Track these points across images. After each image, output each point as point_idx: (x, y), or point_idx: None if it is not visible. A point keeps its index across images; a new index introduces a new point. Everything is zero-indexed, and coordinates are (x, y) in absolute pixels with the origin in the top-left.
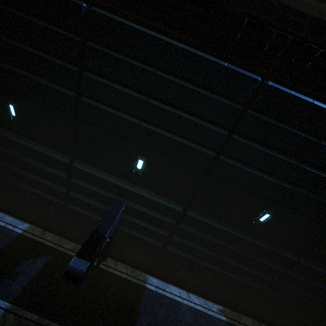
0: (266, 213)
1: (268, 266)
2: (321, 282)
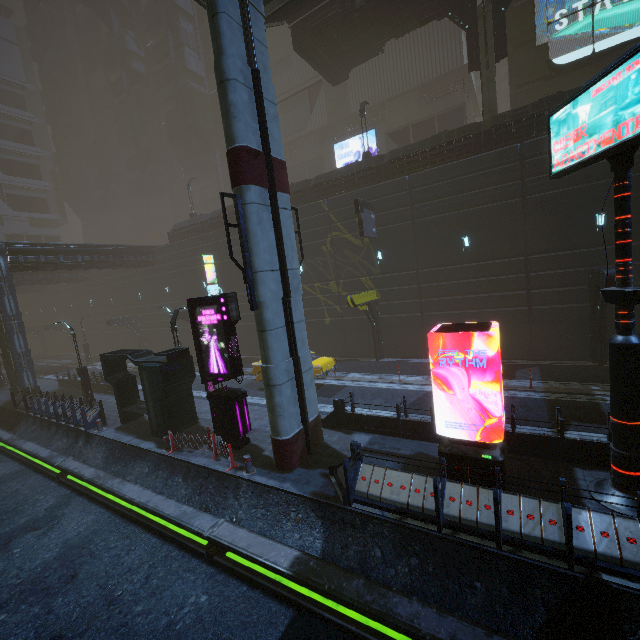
0: None
1: None
2: None
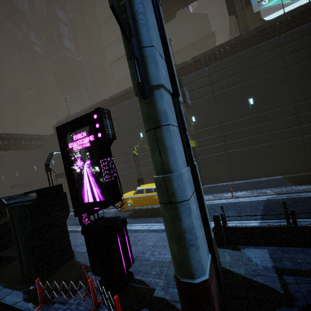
0: None
1: None
2: None
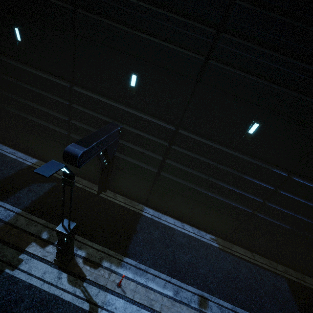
0: (255, 122)
1: (258, 184)
2: (311, 202)
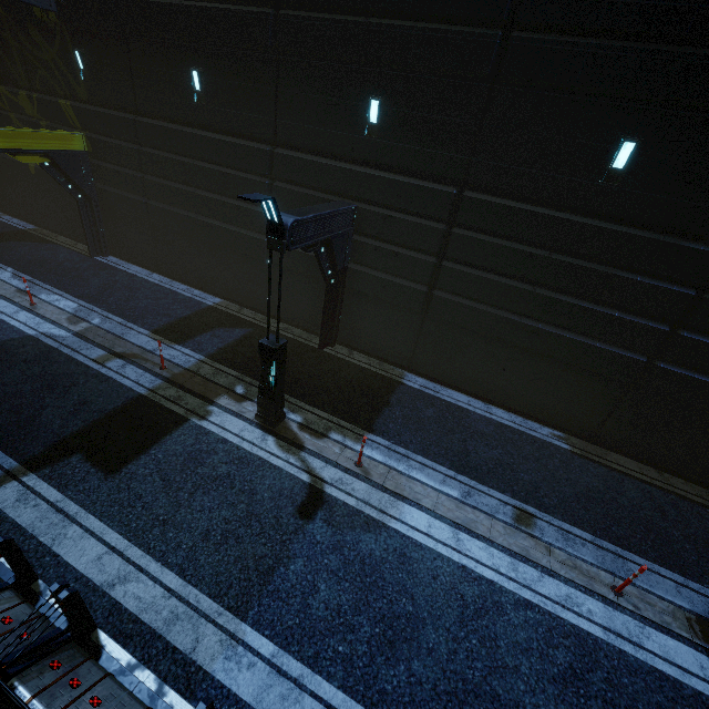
0: (624, 139)
1: (651, 288)
2: None
